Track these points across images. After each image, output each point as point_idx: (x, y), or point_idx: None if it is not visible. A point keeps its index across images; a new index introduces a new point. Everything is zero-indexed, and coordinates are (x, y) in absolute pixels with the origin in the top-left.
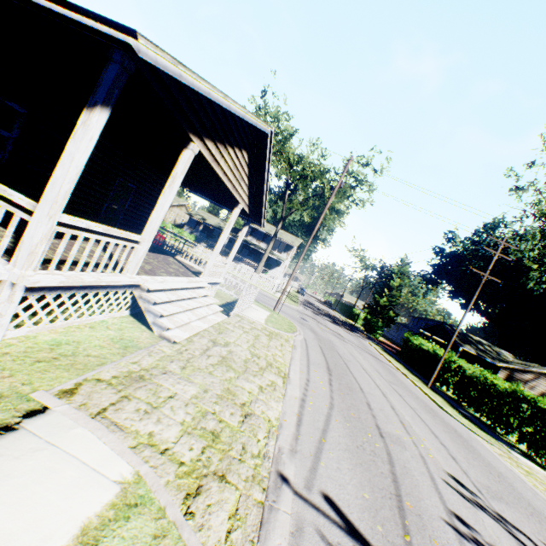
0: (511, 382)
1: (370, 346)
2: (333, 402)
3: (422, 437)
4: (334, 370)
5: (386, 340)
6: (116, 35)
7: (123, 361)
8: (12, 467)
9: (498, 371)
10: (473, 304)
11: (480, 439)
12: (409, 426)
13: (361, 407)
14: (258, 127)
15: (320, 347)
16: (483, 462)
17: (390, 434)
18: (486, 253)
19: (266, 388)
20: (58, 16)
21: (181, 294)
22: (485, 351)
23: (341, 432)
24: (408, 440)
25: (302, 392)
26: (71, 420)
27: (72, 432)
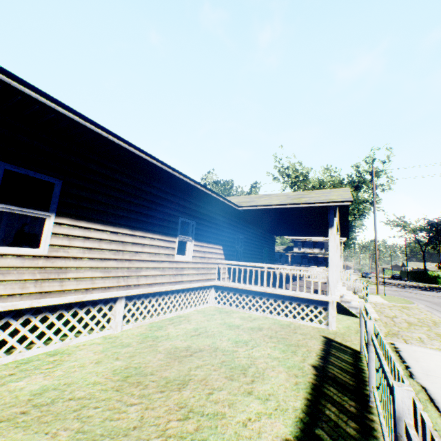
0: None
1: None
2: None
3: None
4: None
5: None
6: (342, 204)
7: None
8: (417, 354)
9: None
10: None
11: None
12: None
13: None
14: None
15: None
16: None
17: None
18: None
19: None
20: (315, 206)
21: (348, 295)
22: None
23: None
24: None
25: None
26: (405, 345)
27: (413, 347)
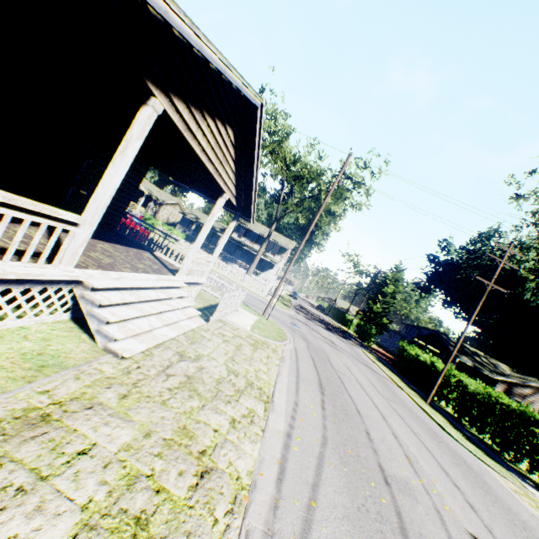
0: (509, 397)
1: (364, 355)
2: (327, 434)
3: (432, 477)
4: (328, 387)
5: (378, 348)
6: None
7: (25, 390)
8: None
9: (496, 385)
10: (468, 313)
11: (491, 471)
12: (415, 462)
13: (359, 438)
14: (244, 93)
15: (312, 358)
16: (503, 508)
17: (396, 478)
18: (481, 263)
19: (240, 421)
20: None
21: (144, 295)
22: (482, 363)
23: (337, 485)
24: (418, 485)
25: (288, 422)
26: None
27: None
